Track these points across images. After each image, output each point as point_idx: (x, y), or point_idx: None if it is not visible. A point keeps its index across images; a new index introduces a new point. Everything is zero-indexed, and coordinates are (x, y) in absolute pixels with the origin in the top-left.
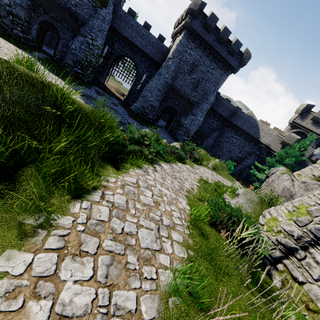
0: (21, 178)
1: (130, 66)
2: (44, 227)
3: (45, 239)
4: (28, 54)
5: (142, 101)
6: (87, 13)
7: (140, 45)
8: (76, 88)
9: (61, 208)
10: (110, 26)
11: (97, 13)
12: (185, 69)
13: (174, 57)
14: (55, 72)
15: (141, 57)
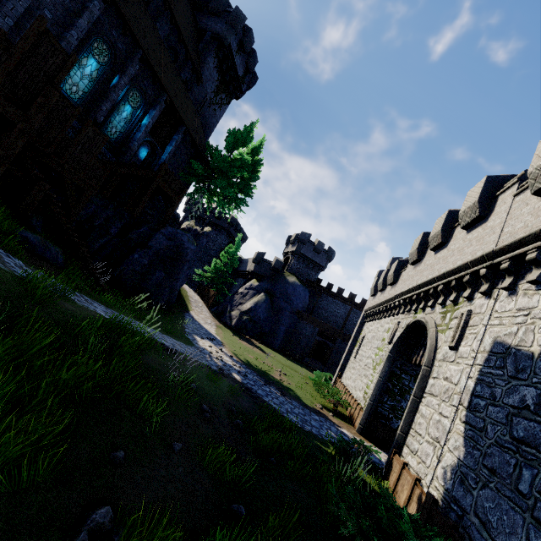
0: None
1: None
2: None
3: None
4: None
5: None
6: None
7: None
8: None
9: None
10: None
11: None
12: None
13: None
14: None
15: None
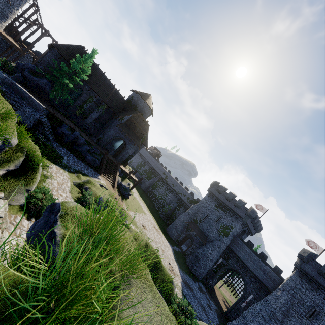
0: None
1: (241, 281)
2: None
3: None
4: (170, 246)
5: (241, 321)
6: (214, 236)
7: (250, 267)
8: (183, 275)
9: None
10: (229, 246)
11: (220, 237)
12: (300, 308)
13: (284, 289)
14: (178, 260)
15: (250, 276)
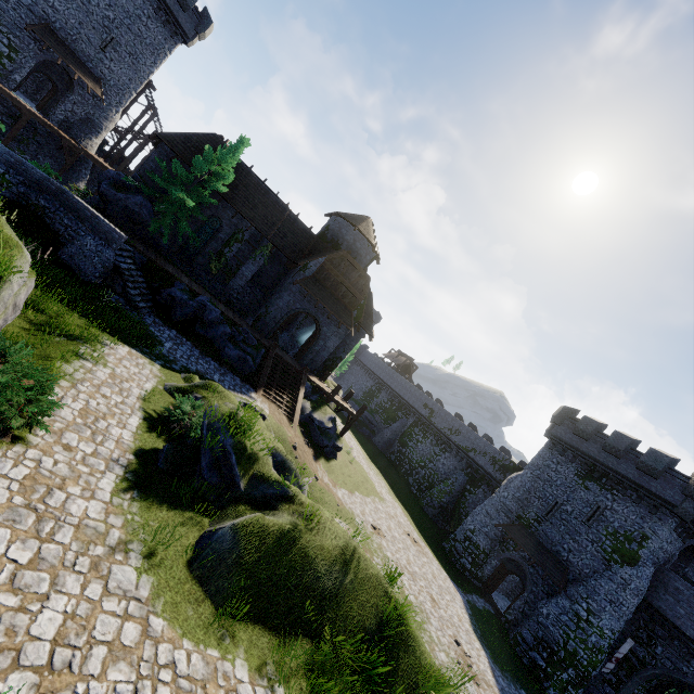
0: (296, 642)
1: None
2: (269, 682)
3: (261, 685)
4: (459, 592)
5: None
6: (589, 565)
7: None
8: (508, 687)
9: (290, 688)
10: (646, 601)
11: (610, 570)
12: None
13: None
14: (486, 637)
15: None
